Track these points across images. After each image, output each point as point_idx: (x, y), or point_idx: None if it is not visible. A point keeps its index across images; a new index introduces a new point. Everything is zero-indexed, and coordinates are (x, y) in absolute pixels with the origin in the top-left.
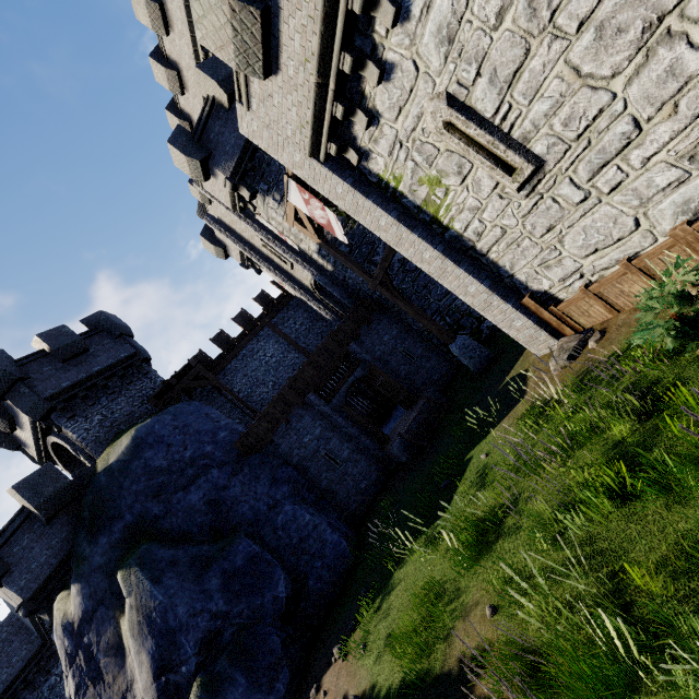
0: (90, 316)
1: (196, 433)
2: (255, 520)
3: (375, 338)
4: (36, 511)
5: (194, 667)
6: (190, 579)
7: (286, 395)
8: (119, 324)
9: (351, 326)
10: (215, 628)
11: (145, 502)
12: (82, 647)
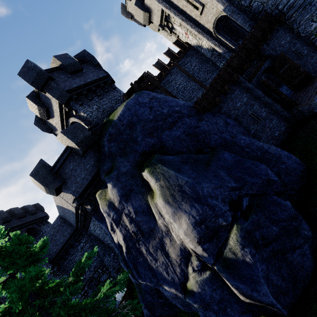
0: (78, 53)
1: (165, 101)
2: (225, 143)
3: (275, 42)
4: (76, 146)
5: (231, 218)
6: (201, 170)
7: (222, 76)
8: (96, 59)
9: (259, 33)
10: (235, 196)
11: (144, 138)
12: (123, 215)
